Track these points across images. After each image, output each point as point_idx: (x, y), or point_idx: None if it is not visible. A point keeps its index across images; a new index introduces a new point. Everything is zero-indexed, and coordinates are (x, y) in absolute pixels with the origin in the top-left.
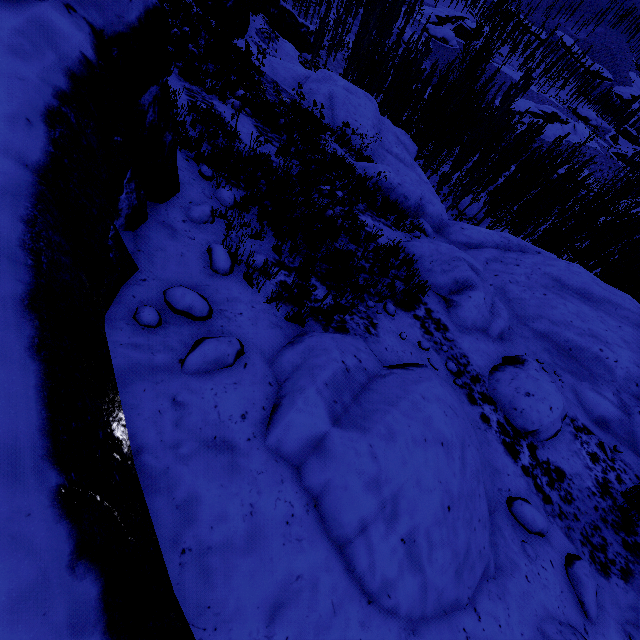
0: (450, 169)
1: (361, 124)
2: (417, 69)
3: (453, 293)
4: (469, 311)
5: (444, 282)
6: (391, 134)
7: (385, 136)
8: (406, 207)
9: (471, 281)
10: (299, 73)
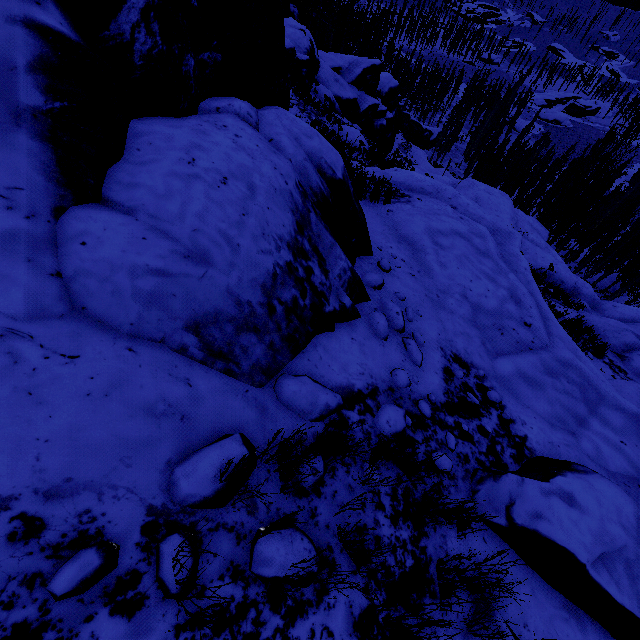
0: (576, 244)
1: (502, 218)
2: (535, 157)
3: (624, 352)
4: (639, 364)
5: (616, 344)
6: (526, 223)
7: (521, 225)
8: (563, 289)
9: (638, 345)
10: (447, 182)
